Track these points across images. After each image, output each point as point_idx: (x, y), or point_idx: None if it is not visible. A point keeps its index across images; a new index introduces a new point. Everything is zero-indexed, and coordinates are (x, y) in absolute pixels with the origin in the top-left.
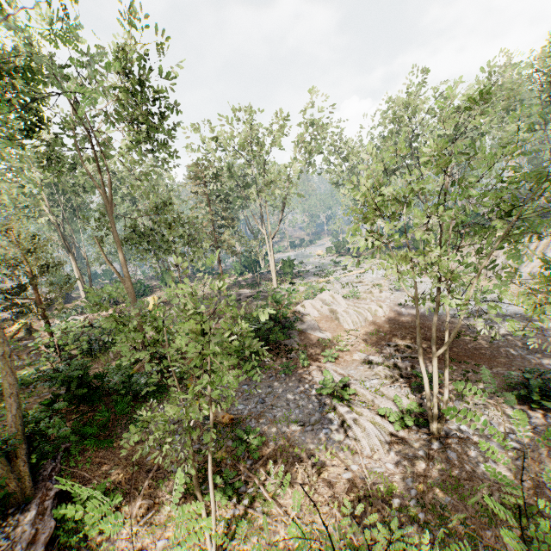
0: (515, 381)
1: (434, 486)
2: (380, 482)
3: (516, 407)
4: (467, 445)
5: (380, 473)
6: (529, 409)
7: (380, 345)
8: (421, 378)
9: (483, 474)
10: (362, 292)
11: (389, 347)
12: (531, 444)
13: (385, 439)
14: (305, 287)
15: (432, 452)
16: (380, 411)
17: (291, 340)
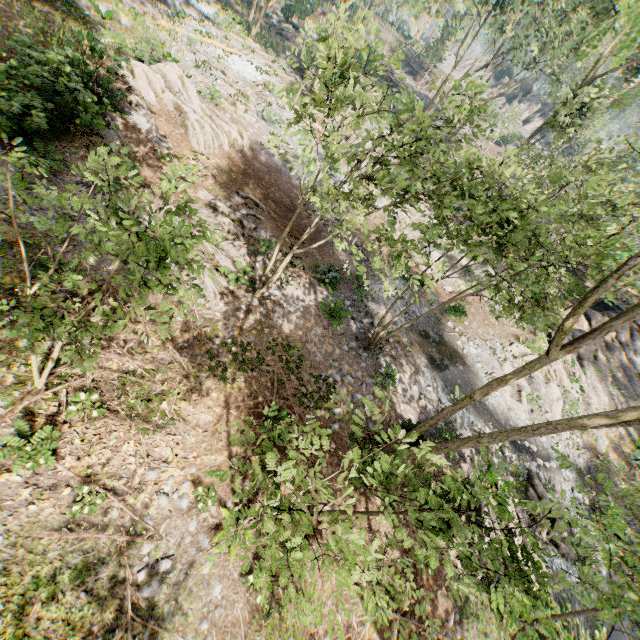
0: (319, 264)
1: (247, 332)
2: (208, 325)
3: (312, 284)
4: (275, 305)
5: (209, 320)
6: (318, 286)
7: (230, 190)
8: (260, 244)
9: (278, 325)
10: (223, 96)
11: (238, 197)
12: (310, 310)
13: (219, 294)
14: (131, 22)
15: (251, 307)
16: (221, 270)
17: (111, 132)
